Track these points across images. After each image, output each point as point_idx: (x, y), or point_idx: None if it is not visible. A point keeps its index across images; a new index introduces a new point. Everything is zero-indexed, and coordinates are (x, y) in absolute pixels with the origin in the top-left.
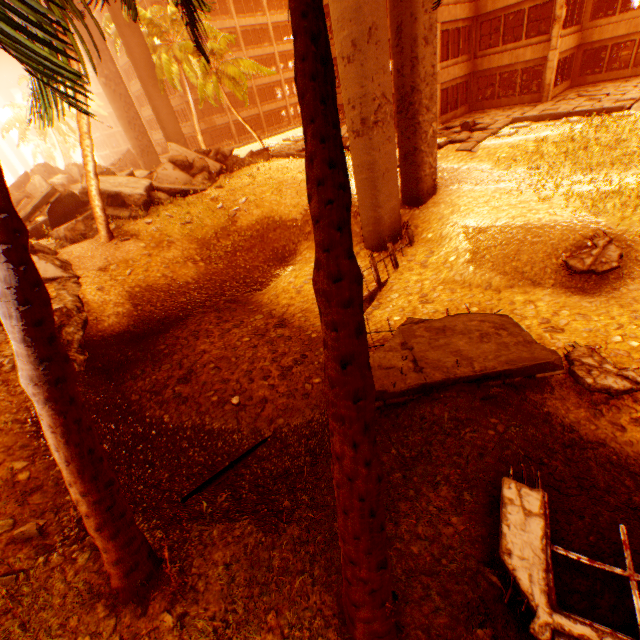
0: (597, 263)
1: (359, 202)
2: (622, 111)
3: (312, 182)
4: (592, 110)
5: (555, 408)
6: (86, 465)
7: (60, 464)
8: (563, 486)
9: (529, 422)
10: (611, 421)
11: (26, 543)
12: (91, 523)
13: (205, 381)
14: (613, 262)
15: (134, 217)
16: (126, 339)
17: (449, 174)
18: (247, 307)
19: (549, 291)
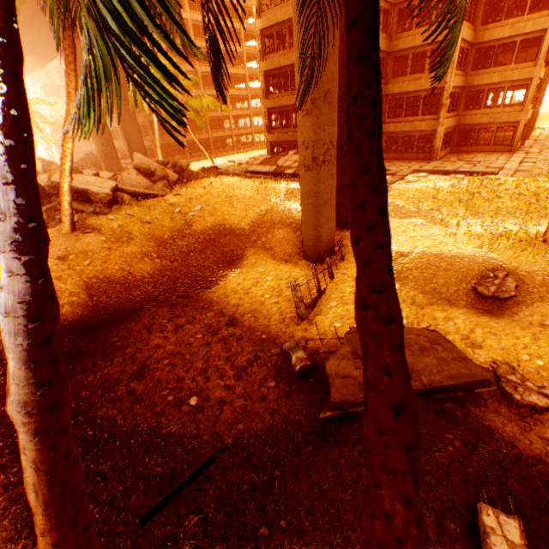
0: (499, 291)
1: (303, 221)
2: (493, 175)
3: (359, 225)
4: (472, 171)
5: (493, 422)
6: (66, 507)
7: (35, 507)
8: (524, 507)
9: (478, 437)
10: (539, 435)
11: None
12: None
13: (160, 378)
14: (511, 291)
15: (97, 212)
16: (78, 329)
17: None
18: (198, 303)
19: (463, 310)
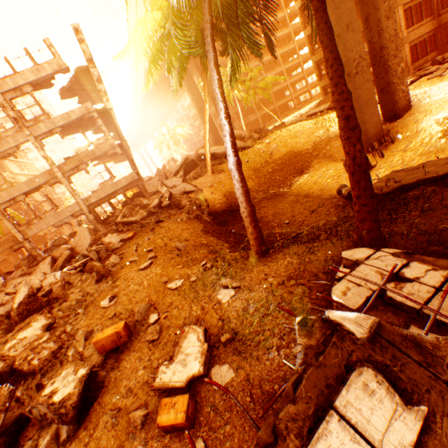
0: None
1: None
2: None
3: (328, 68)
4: None
5: None
6: (246, 196)
7: (238, 196)
8: None
9: None
10: None
11: (213, 254)
12: (247, 220)
13: (268, 221)
14: None
15: (221, 163)
16: (225, 213)
17: (421, 95)
18: (283, 196)
19: None
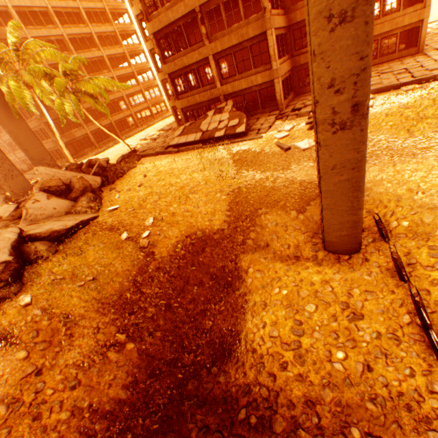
0: None
1: (327, 206)
2: None
3: None
4: (425, 78)
5: None
6: None
7: None
8: None
9: None
10: None
11: None
12: None
13: None
14: None
15: None
16: None
17: None
18: (235, 415)
19: None
